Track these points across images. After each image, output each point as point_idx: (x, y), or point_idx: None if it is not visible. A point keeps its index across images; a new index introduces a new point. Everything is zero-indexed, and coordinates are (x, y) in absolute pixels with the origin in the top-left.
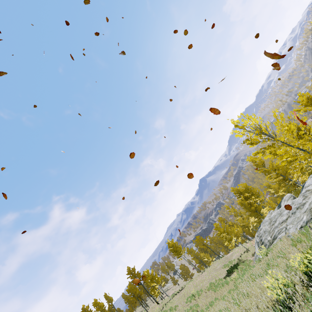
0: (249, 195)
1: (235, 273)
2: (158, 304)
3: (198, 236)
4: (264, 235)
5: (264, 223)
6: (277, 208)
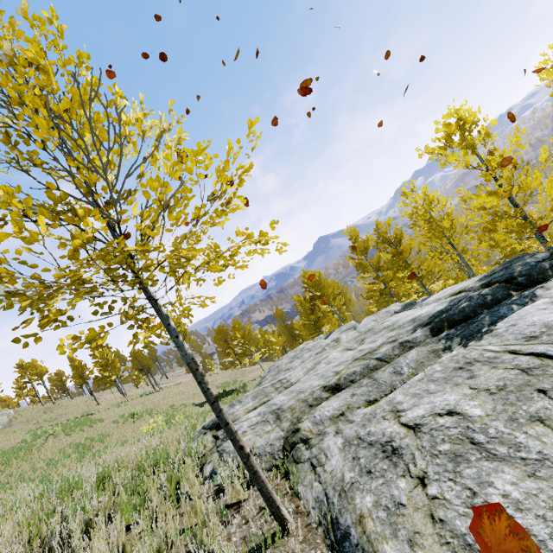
0: (317, 295)
1: (181, 416)
2: (124, 397)
3: (222, 326)
4: (271, 373)
5: (292, 352)
6: (324, 337)
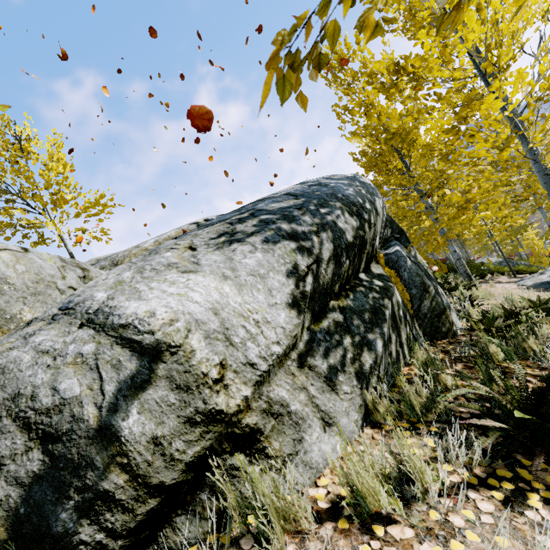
0: None
1: None
2: None
3: None
4: None
5: None
6: None
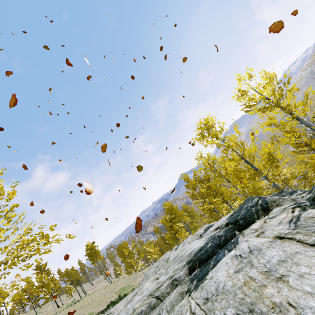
0: (172, 217)
1: None
2: (58, 308)
3: (120, 244)
4: (143, 282)
5: (157, 262)
6: (176, 248)
